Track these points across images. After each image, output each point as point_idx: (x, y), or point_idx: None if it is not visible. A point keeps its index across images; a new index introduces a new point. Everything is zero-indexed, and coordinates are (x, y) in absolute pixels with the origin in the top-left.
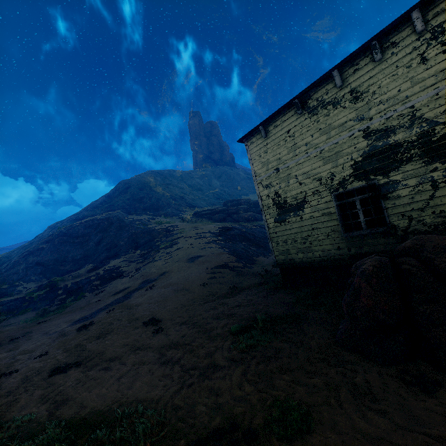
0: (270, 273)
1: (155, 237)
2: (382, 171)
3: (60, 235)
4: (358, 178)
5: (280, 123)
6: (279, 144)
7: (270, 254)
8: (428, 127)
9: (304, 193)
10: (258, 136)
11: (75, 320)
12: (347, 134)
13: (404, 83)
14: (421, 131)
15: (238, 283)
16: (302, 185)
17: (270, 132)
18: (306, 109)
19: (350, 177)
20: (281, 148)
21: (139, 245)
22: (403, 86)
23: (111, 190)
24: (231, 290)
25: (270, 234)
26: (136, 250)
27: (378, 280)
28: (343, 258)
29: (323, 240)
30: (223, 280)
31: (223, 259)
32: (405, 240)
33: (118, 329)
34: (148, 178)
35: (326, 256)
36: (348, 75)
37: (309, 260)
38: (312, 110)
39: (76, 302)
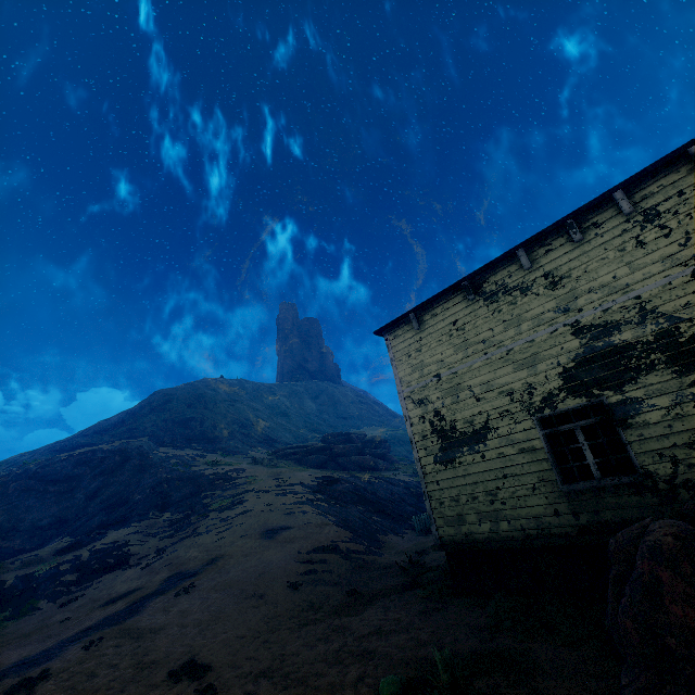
0: (419, 565)
1: (203, 488)
2: (610, 383)
3: (24, 477)
4: (574, 393)
5: (441, 311)
6: (441, 340)
7: (407, 531)
8: (669, 324)
9: (486, 414)
10: (406, 328)
11: (5, 666)
12: (546, 329)
13: (619, 268)
14: (660, 329)
15: (361, 585)
16: (480, 402)
17: (425, 323)
18: (480, 294)
19: (559, 391)
20: (443, 345)
21: (169, 503)
22: (618, 271)
23: (138, 403)
24: (350, 598)
25: (426, 484)
26: (164, 512)
27: (693, 564)
28: (567, 533)
29: (525, 496)
30: (331, 577)
31: (328, 535)
32: (675, 499)
33: (108, 691)
34: (204, 389)
35: (534, 527)
36: (538, 256)
37: (502, 537)
38: (490, 296)
39: (13, 623)
